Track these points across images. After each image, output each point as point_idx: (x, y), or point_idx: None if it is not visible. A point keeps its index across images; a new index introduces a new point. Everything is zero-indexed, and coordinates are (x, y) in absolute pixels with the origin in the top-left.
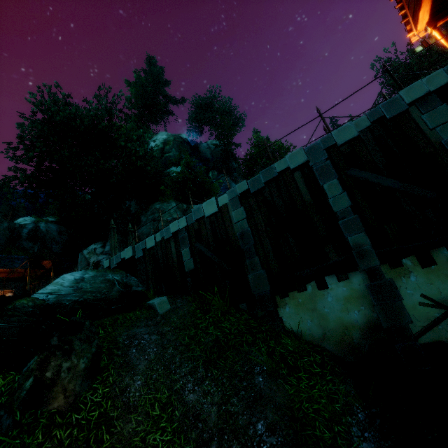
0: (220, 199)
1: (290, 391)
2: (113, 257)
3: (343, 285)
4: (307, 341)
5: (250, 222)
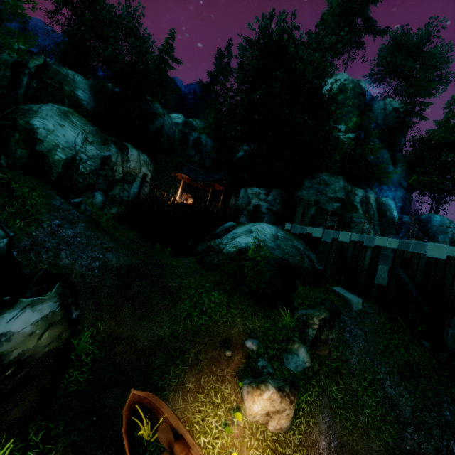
0: (452, 250)
1: None
2: (296, 224)
3: None
4: None
5: None
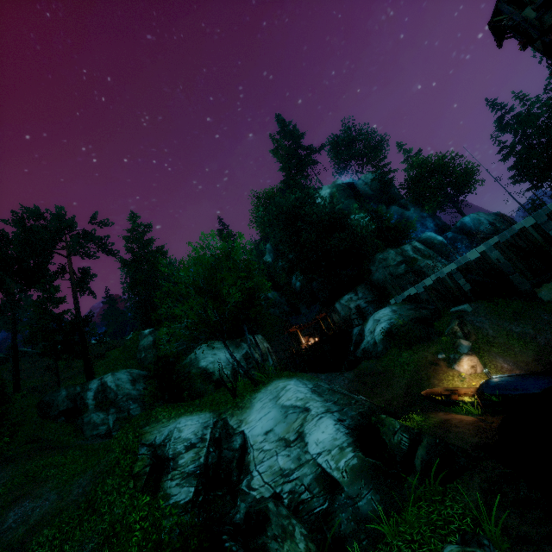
0: (478, 249)
1: None
2: (396, 296)
3: None
4: None
5: (504, 257)
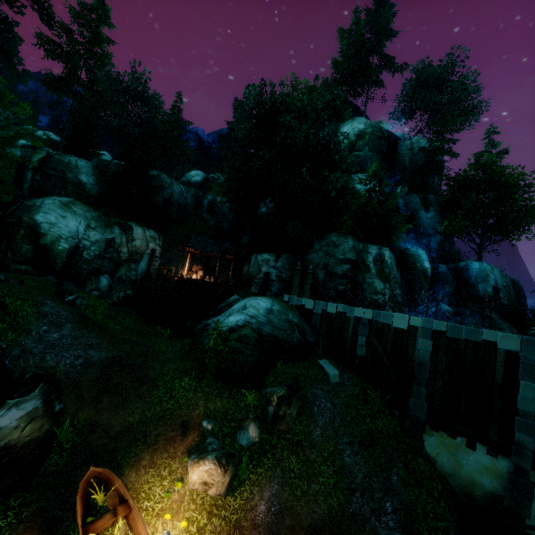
0: (413, 319)
1: (412, 497)
2: (293, 295)
3: (489, 458)
4: (437, 468)
5: (432, 357)
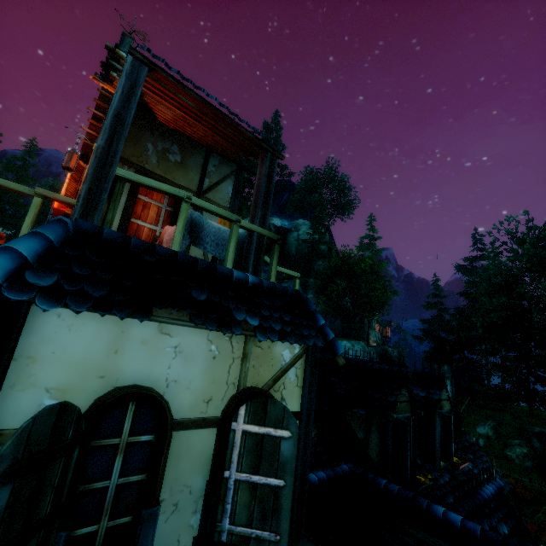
0: None
1: None
2: None
3: None
4: None
5: None
